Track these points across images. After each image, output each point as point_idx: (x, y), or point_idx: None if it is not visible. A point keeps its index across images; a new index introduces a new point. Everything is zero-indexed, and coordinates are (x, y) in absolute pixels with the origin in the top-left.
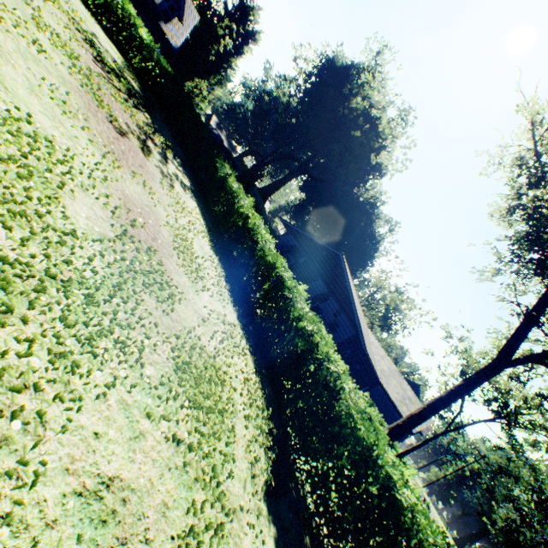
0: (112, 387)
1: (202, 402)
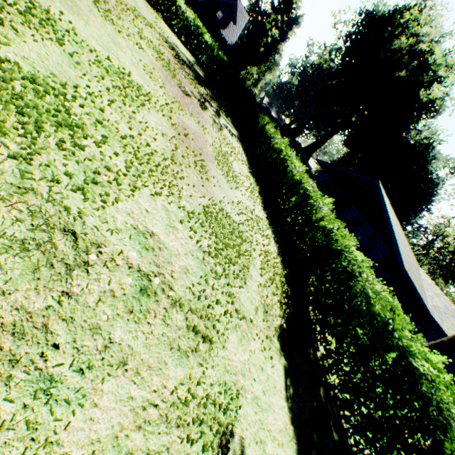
0: (159, 197)
1: (222, 238)
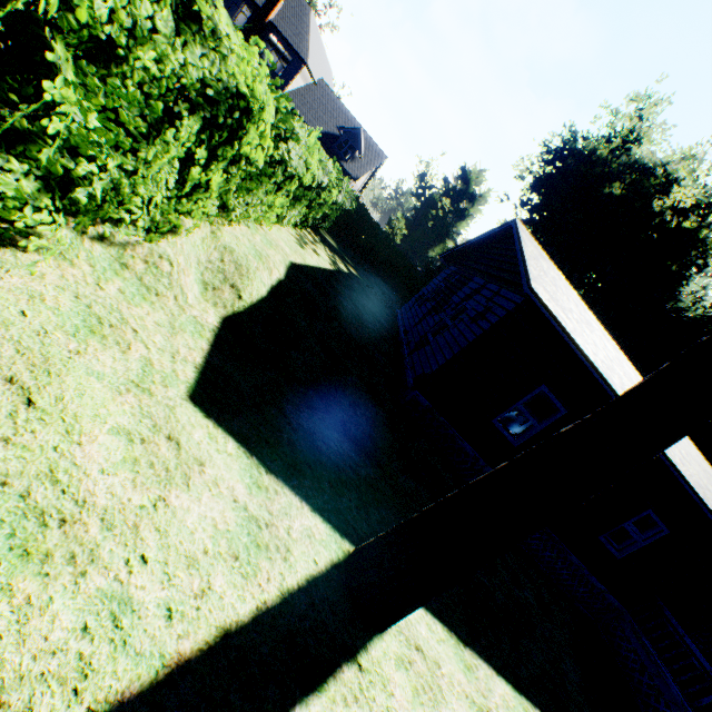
0: None
1: None
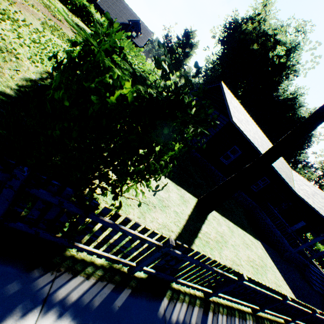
0: None
1: None
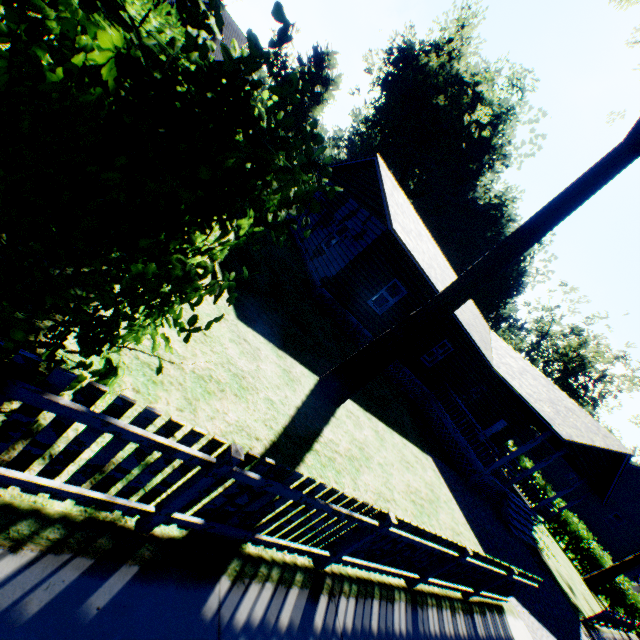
0: None
1: None
